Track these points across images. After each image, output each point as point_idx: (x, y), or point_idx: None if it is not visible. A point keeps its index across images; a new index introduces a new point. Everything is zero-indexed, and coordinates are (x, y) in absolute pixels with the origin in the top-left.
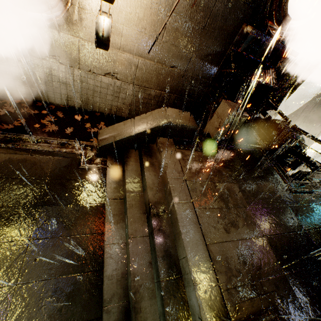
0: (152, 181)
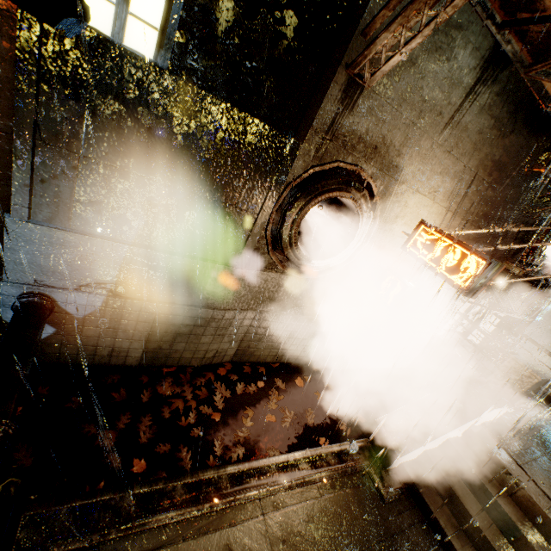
0: (517, 519)
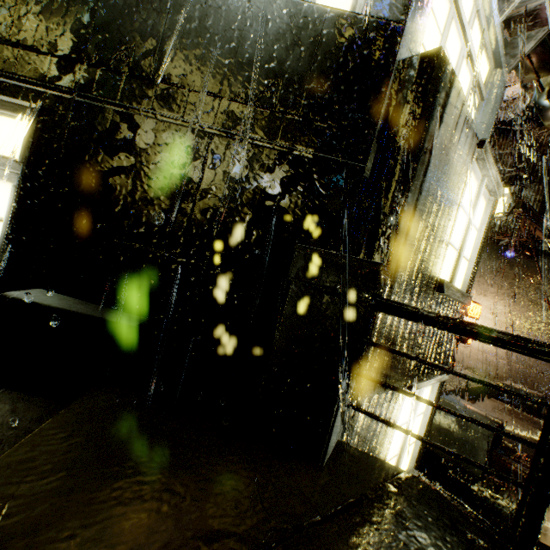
0: None
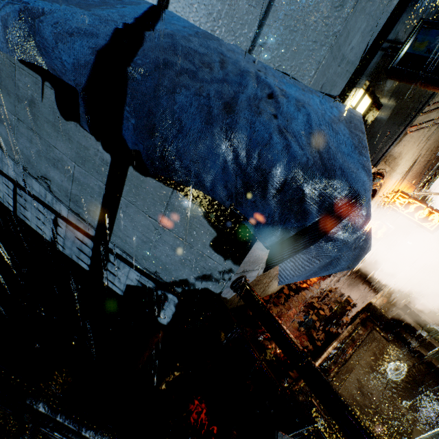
0: None
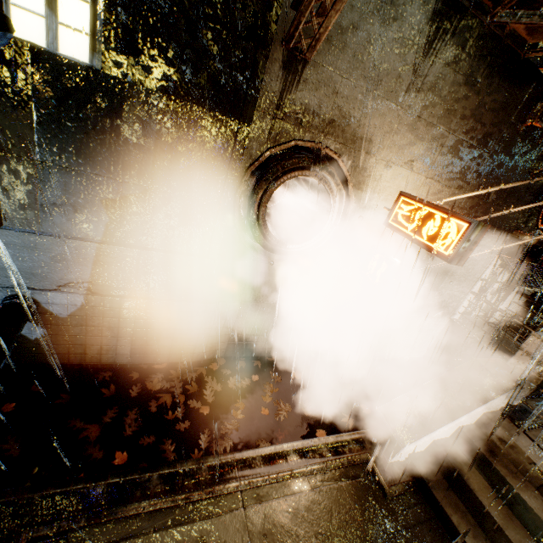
0: None
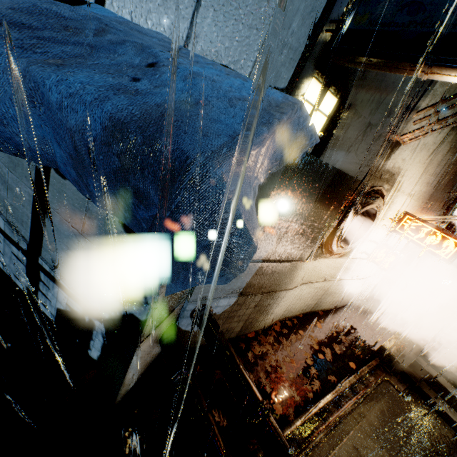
0: None
